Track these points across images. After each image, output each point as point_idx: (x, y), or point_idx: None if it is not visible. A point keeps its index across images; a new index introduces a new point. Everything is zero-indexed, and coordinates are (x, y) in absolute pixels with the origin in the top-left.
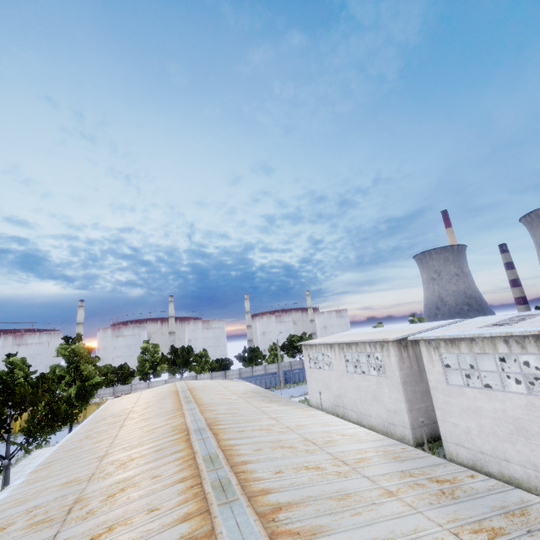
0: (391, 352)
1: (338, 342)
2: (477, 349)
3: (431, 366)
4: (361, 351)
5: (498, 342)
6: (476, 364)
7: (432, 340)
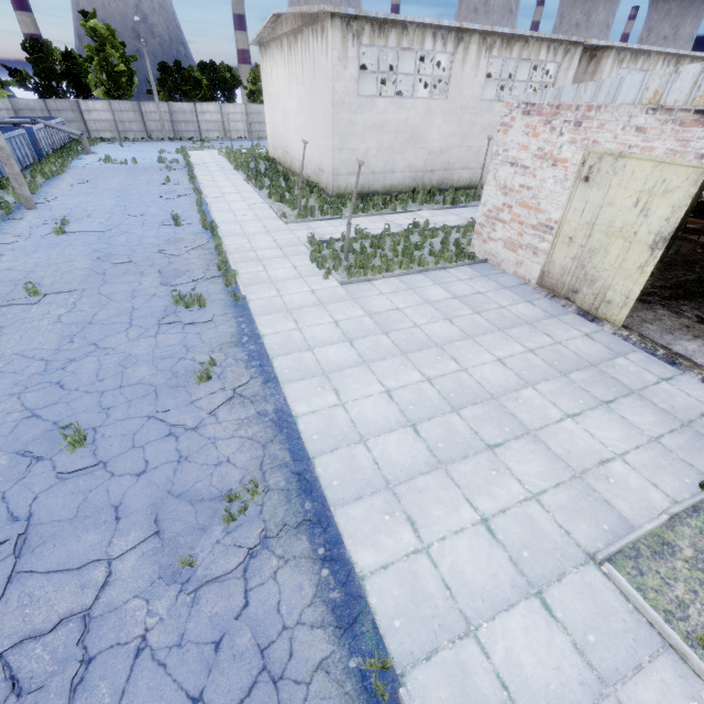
0: (574, 63)
1: (486, 32)
2: (646, 66)
3: None
4: (529, 58)
5: (660, 61)
6: None
7: (624, 51)
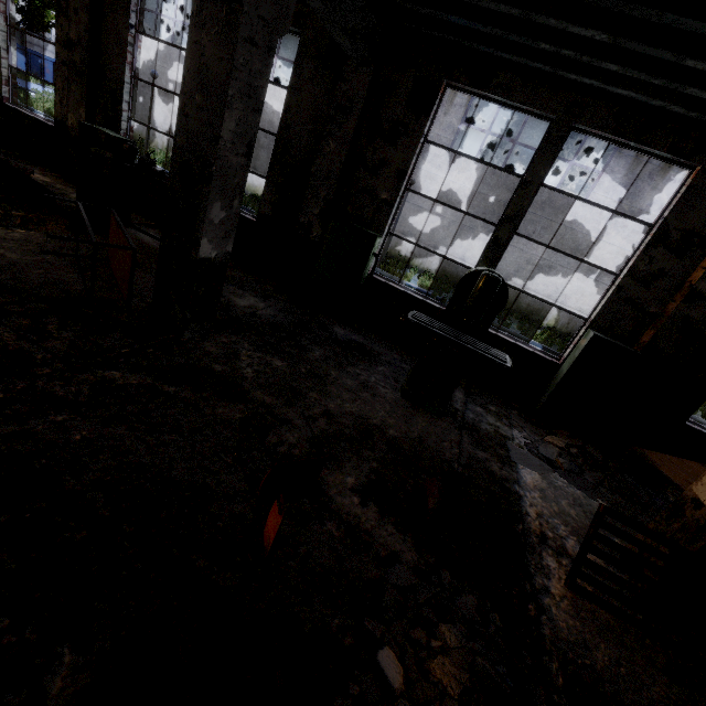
0: None
1: None
2: None
3: (442, 112)
4: None
5: None
6: (519, 132)
7: None
